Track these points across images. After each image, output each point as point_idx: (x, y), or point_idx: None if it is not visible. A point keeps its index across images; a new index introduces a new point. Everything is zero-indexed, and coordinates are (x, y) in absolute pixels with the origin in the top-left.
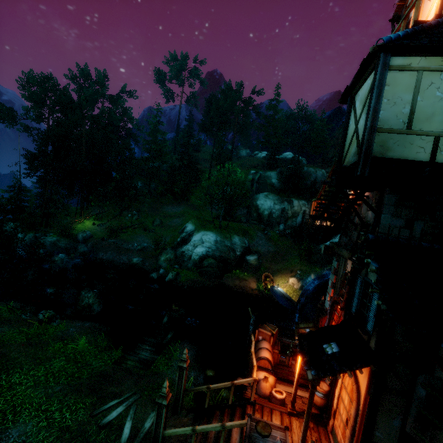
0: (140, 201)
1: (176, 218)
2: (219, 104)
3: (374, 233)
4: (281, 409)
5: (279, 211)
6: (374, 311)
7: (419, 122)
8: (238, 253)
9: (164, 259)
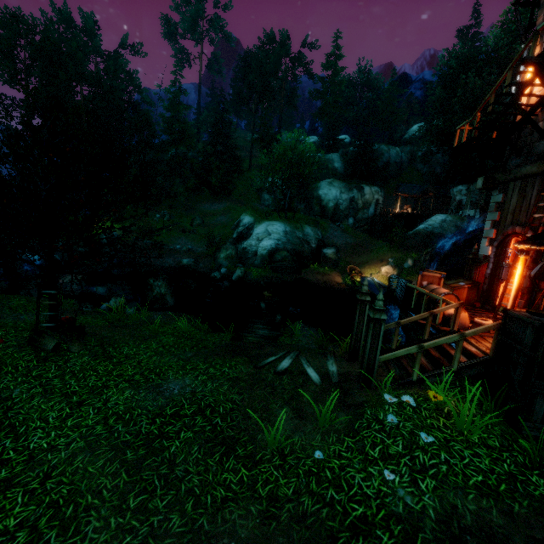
0: (173, 195)
1: (221, 215)
2: (260, 61)
3: None
4: (491, 335)
5: (347, 201)
6: None
7: None
8: (313, 246)
9: (224, 256)
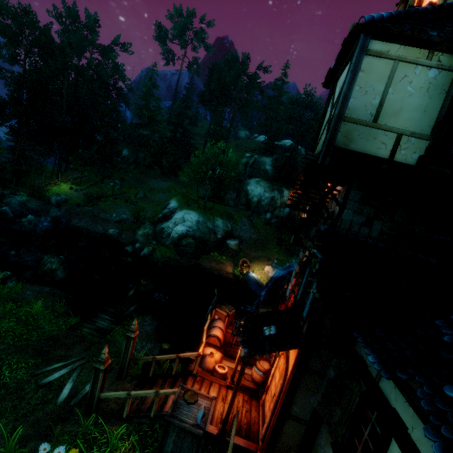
0: (124, 170)
1: (162, 193)
2: (221, 75)
3: (335, 227)
4: (221, 382)
5: (268, 199)
6: (311, 299)
7: (386, 116)
8: (219, 236)
9: (141, 233)
